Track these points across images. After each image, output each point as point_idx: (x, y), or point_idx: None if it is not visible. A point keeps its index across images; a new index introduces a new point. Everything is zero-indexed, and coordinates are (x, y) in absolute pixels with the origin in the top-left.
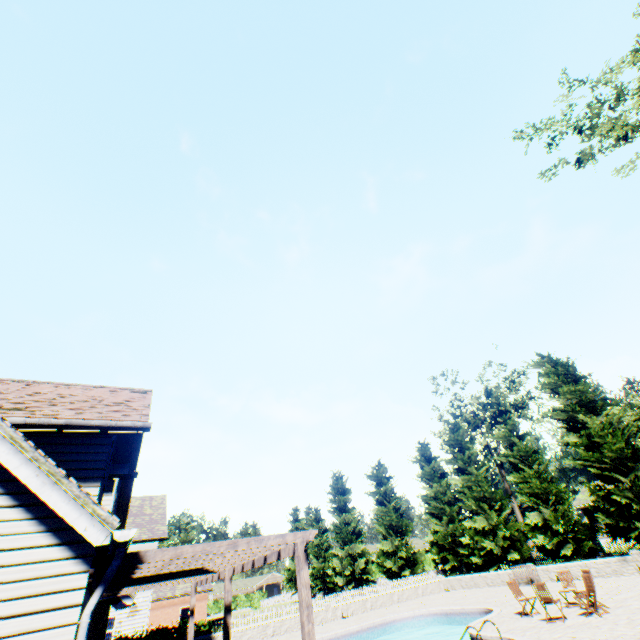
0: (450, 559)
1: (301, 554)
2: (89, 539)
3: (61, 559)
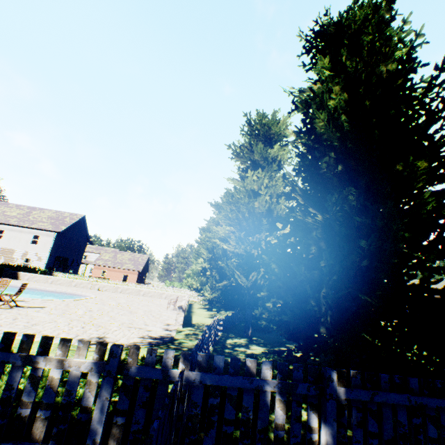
0: None
1: None
2: None
3: None
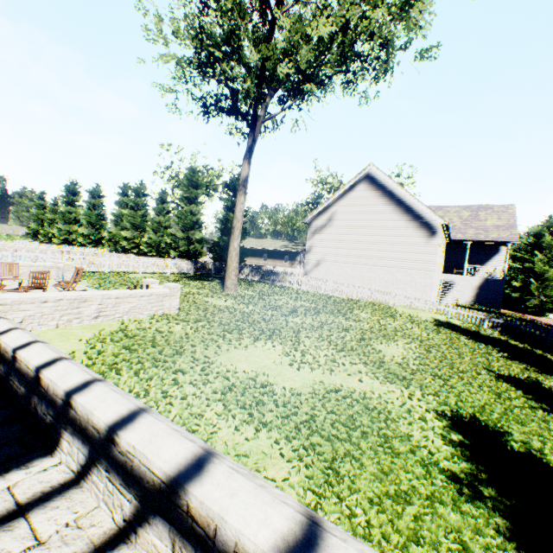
0: (111, 246)
1: None
2: None
3: None
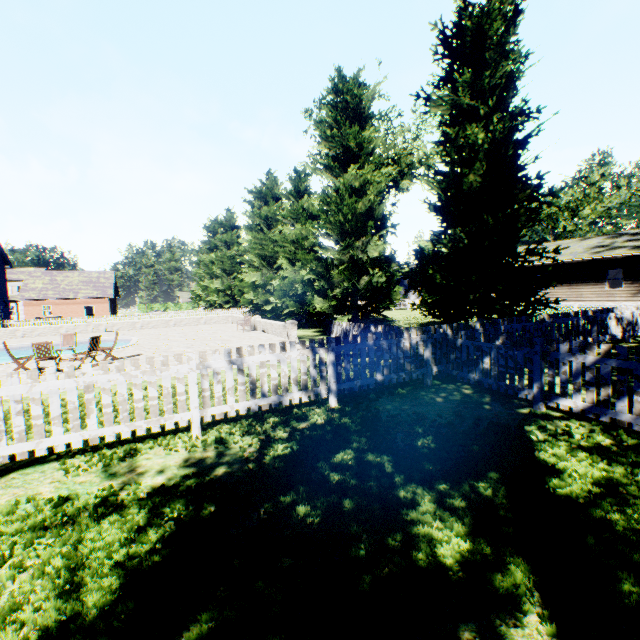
0: (243, 302)
1: None
2: None
3: None
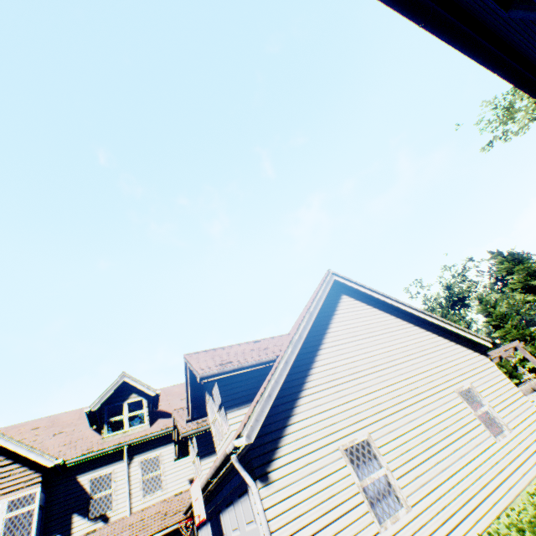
0: None
1: (521, 348)
2: (487, 345)
3: (478, 355)
